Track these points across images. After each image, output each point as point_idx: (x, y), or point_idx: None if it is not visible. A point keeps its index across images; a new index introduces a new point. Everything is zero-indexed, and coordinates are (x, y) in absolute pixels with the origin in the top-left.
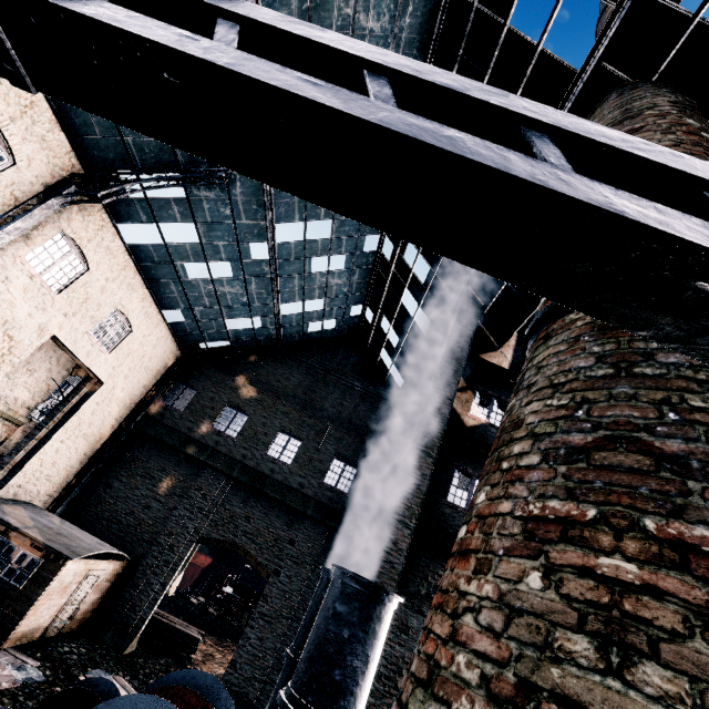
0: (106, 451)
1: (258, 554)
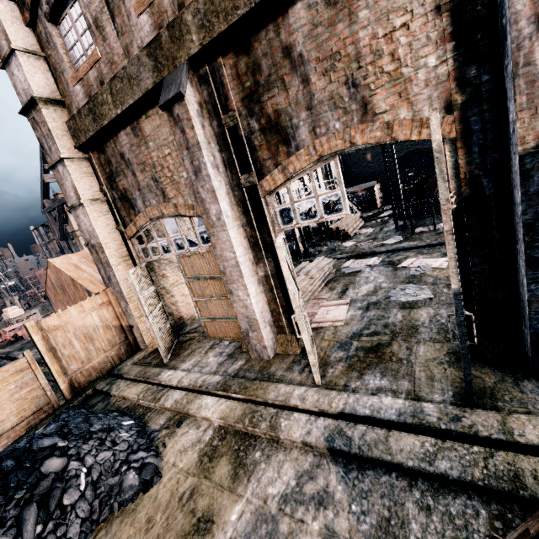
0: (341, 165)
1: (423, 146)
